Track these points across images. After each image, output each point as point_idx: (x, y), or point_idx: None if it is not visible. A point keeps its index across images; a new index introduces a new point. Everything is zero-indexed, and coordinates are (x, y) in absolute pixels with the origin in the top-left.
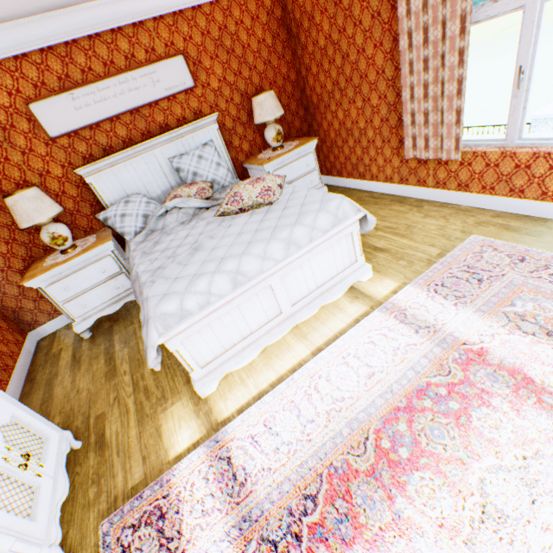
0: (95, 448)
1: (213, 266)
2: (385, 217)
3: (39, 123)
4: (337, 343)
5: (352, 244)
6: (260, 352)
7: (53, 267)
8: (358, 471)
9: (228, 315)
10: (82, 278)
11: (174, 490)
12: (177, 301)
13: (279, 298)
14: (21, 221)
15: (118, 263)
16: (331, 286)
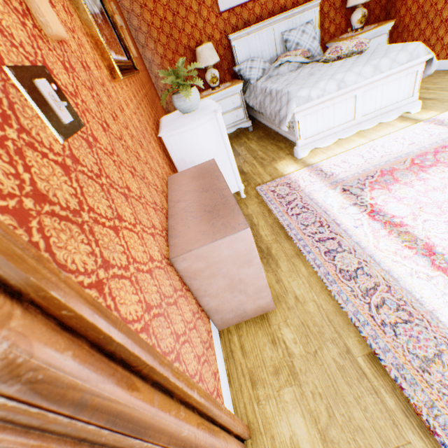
0: (240, 174)
1: (327, 77)
2: (437, 83)
3: (217, 1)
4: (388, 136)
5: (413, 82)
6: (333, 143)
7: (211, 94)
8: (398, 169)
9: (327, 110)
10: (222, 106)
11: (291, 179)
12: (307, 91)
13: (356, 108)
14: (201, 63)
15: (241, 100)
16: (389, 111)
